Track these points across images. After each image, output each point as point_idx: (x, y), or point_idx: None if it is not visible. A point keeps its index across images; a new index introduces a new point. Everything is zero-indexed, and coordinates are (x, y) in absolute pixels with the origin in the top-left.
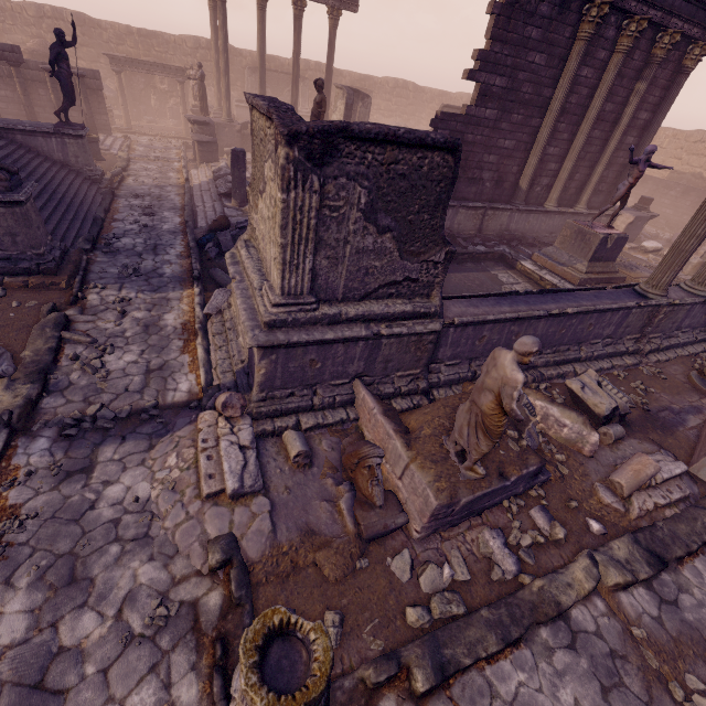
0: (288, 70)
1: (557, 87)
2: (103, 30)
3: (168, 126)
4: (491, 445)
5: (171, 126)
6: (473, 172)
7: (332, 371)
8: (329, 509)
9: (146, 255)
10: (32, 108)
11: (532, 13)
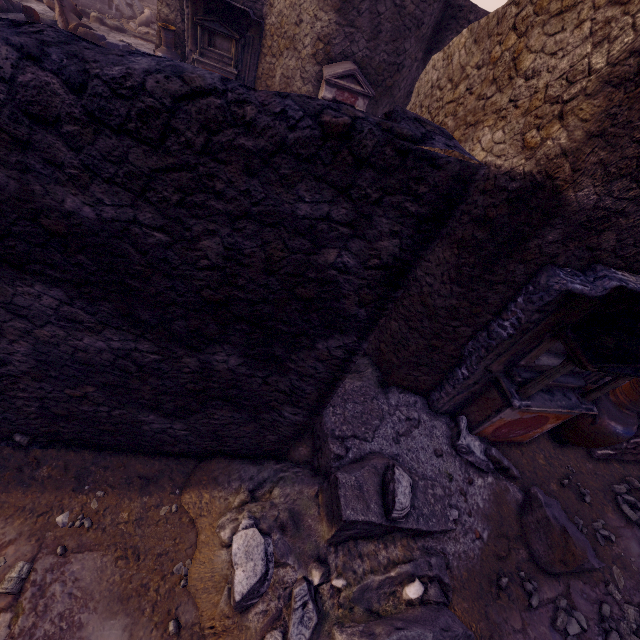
0: None
1: None
2: None
3: None
4: None
5: None
6: None
7: None
8: None
9: None
10: None
11: None
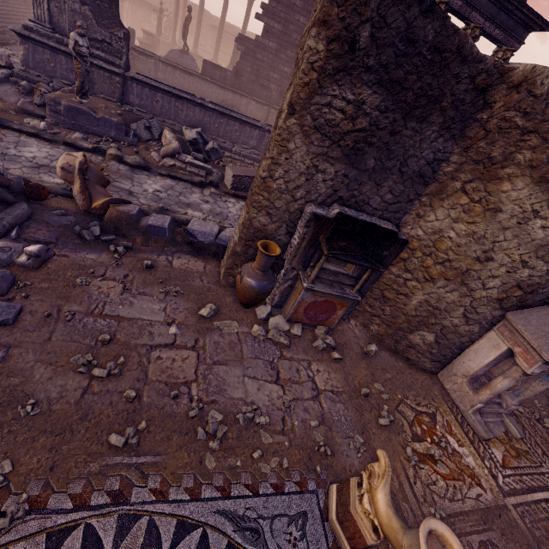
0: None
1: None
2: None
3: None
4: (79, 82)
5: None
6: (264, 81)
7: (61, 73)
8: (17, 100)
9: None
10: None
11: None
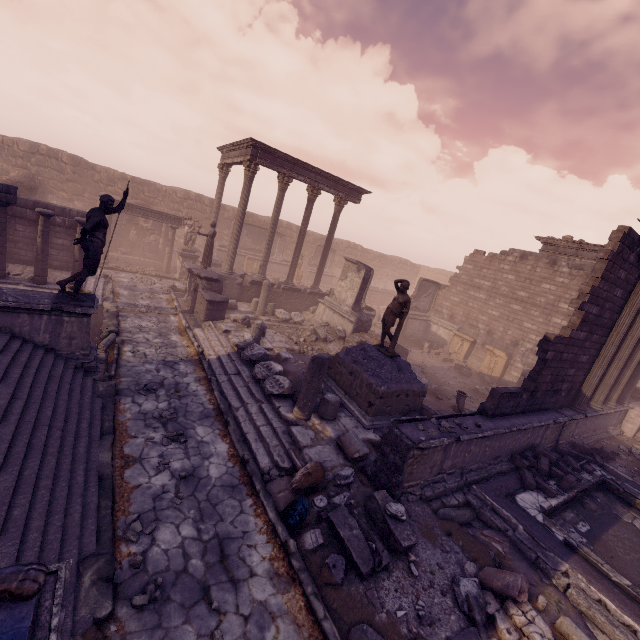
0: (263, 224)
1: (622, 313)
2: (96, 172)
3: (144, 259)
4: None
5: (146, 259)
6: (557, 384)
7: None
8: None
9: (217, 591)
10: (4, 248)
11: (625, 260)
